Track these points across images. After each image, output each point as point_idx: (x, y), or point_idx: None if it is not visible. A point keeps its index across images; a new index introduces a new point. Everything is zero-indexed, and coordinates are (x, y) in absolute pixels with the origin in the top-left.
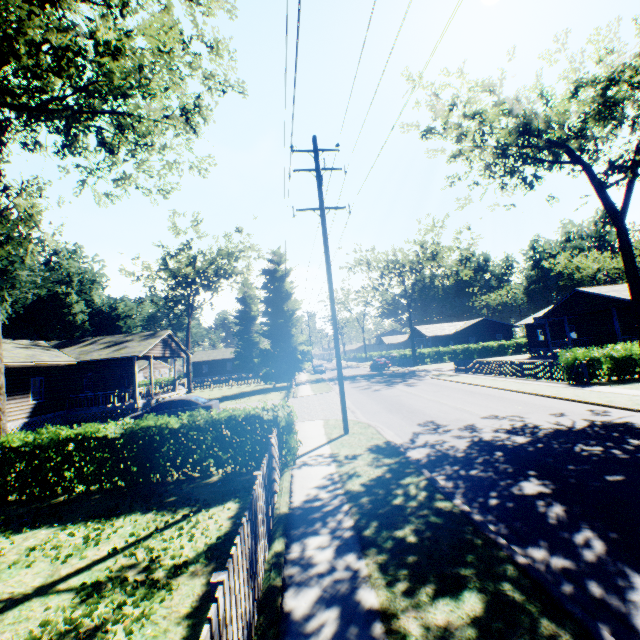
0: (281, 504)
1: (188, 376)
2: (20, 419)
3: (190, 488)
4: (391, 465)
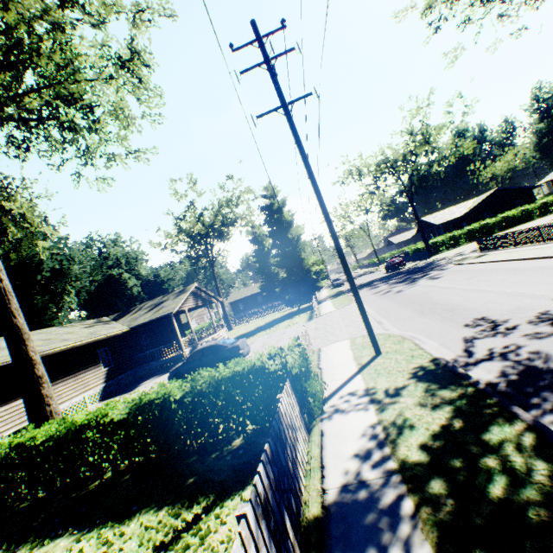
0: (310, 497)
1: (226, 316)
2: (99, 385)
3: (211, 460)
4: (455, 402)
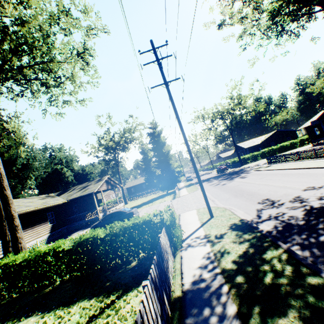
0: (175, 287)
1: (124, 196)
2: (46, 234)
3: (119, 273)
4: (250, 240)
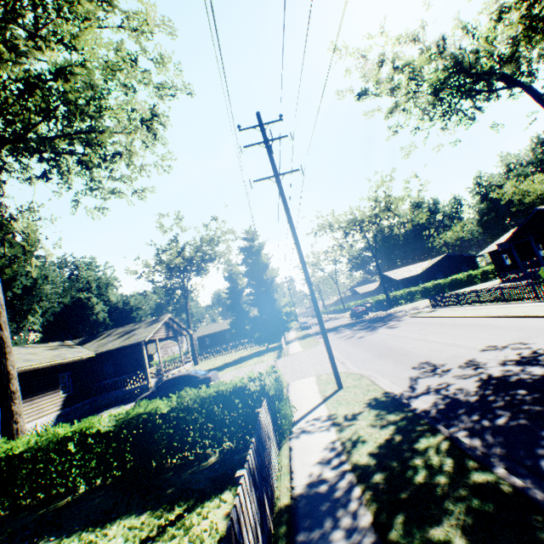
0: (281, 492)
1: (193, 350)
2: (53, 412)
3: (188, 474)
4: (397, 423)
